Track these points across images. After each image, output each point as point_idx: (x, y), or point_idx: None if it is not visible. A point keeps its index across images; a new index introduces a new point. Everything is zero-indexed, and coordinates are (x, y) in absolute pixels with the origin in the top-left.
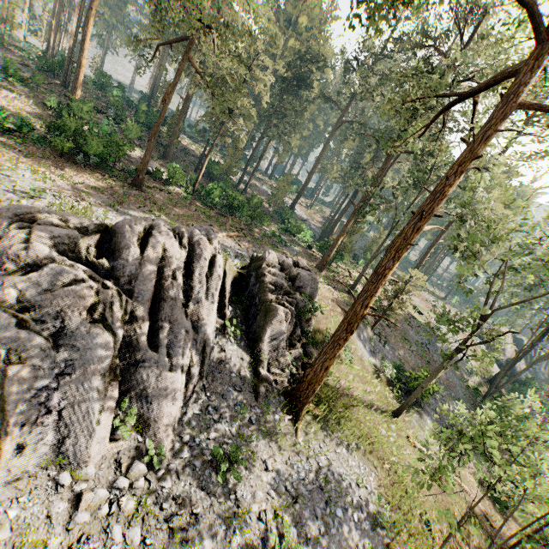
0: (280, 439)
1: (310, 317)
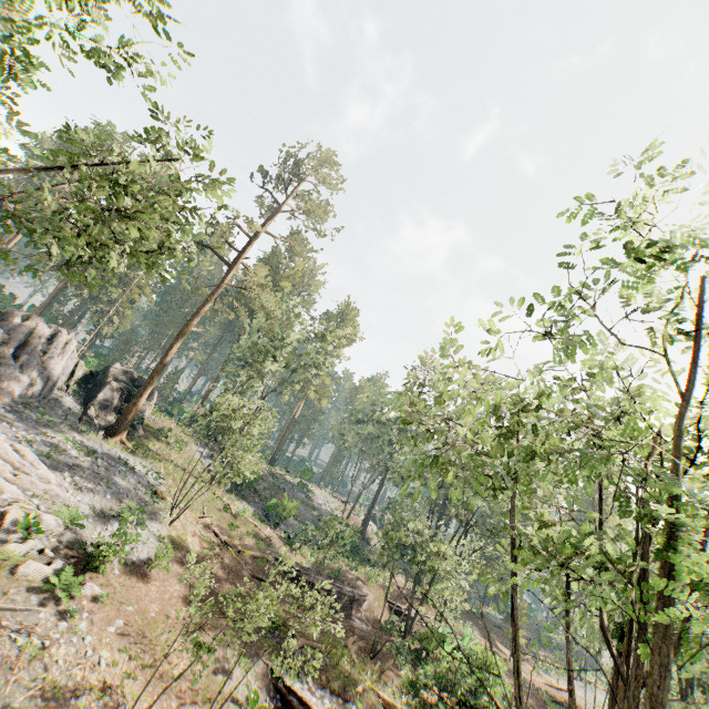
0: (91, 438)
1: (146, 410)
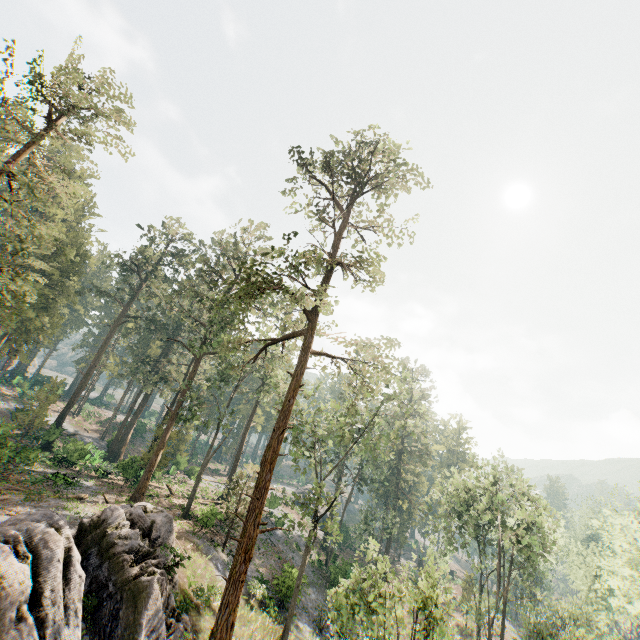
0: None
1: (174, 573)
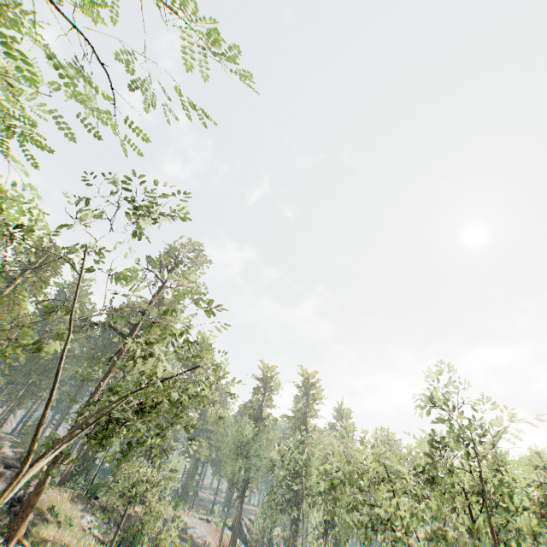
0: None
1: None
